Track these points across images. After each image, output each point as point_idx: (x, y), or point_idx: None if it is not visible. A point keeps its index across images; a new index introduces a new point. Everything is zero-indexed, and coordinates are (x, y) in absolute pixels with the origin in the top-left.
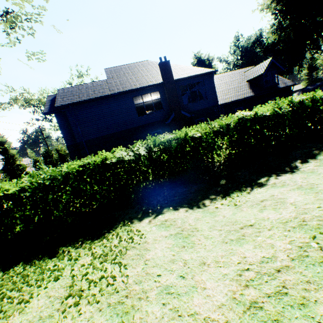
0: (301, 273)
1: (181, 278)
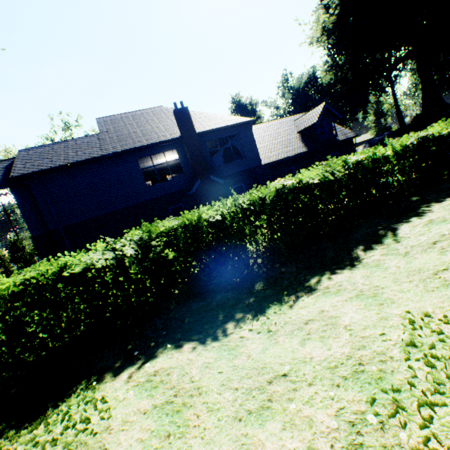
0: None
1: None
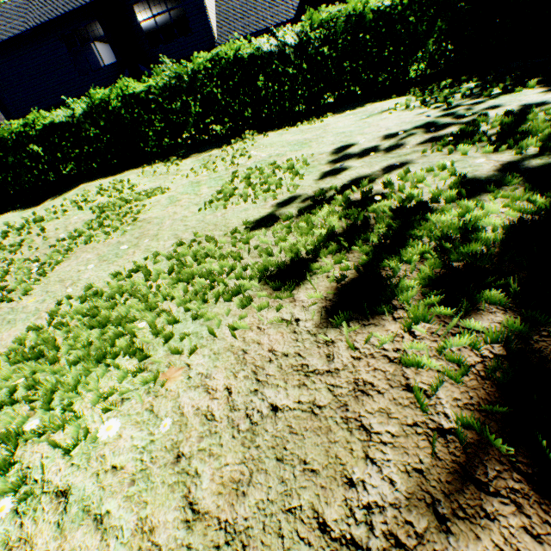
0: None
1: None
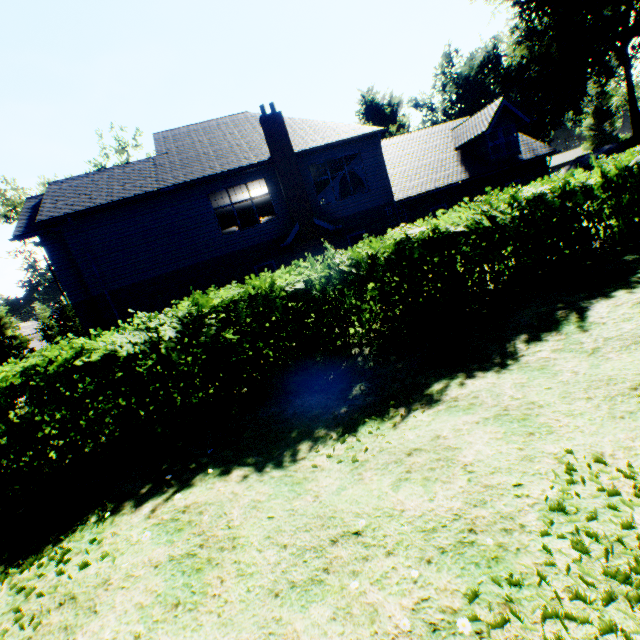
0: None
1: None
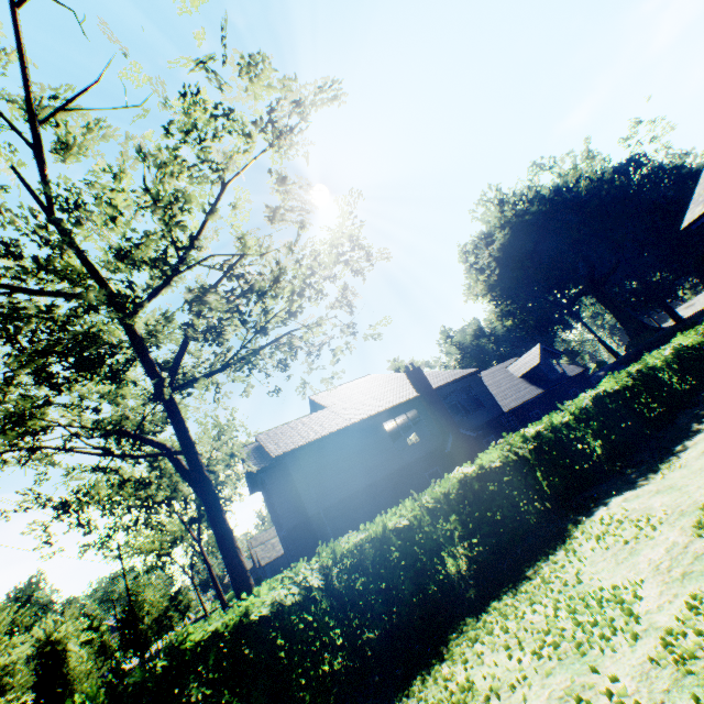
0: None
1: None
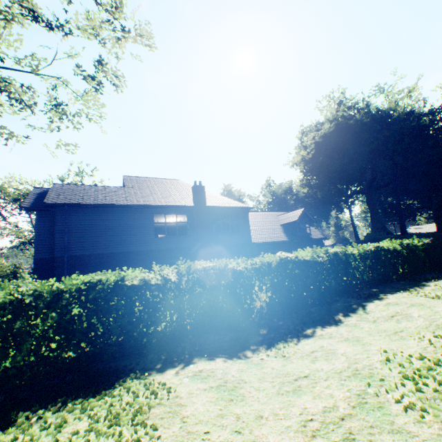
0: (364, 419)
1: (238, 433)
